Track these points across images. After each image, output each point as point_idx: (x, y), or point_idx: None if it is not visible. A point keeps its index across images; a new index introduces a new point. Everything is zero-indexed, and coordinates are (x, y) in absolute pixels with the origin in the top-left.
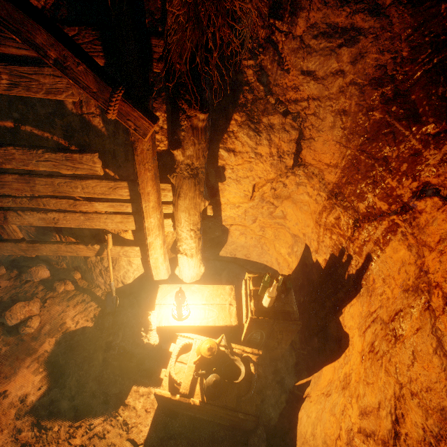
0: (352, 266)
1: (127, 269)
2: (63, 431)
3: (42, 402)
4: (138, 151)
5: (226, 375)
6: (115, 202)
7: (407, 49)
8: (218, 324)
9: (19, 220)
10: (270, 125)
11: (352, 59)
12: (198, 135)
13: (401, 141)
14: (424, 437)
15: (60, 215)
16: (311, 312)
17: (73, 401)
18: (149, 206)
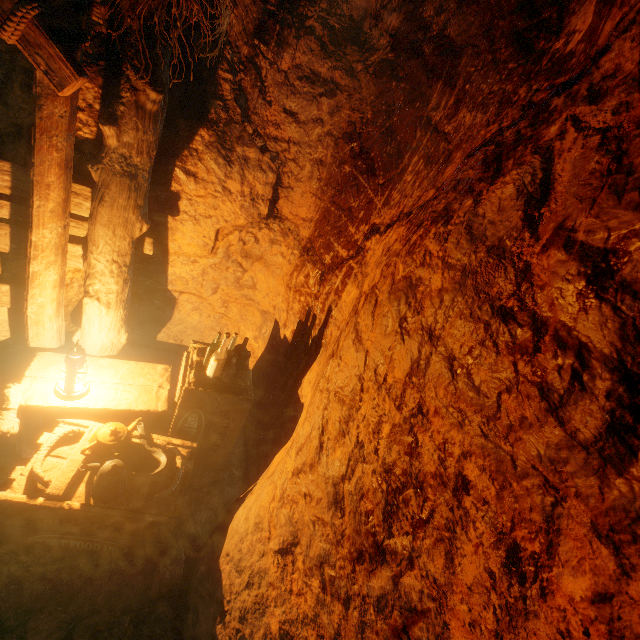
0: (316, 327)
1: None
2: None
3: None
4: (44, 112)
5: (136, 468)
6: None
7: (371, 113)
8: (136, 408)
9: None
10: (245, 158)
11: (330, 111)
12: (144, 118)
13: (362, 192)
14: (340, 429)
15: None
16: (271, 402)
17: None
18: (45, 207)
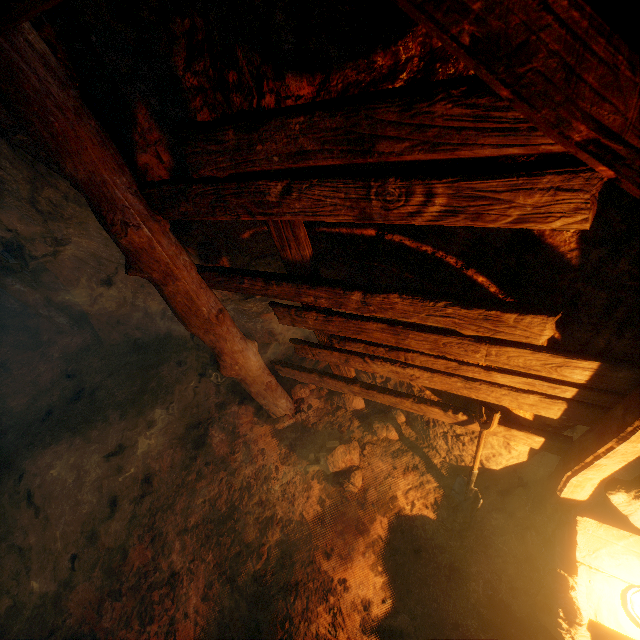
0: None
1: (497, 451)
2: None
3: (388, 624)
4: None
5: None
6: (540, 381)
7: None
8: None
9: (363, 366)
10: None
11: None
12: None
13: None
14: None
15: (423, 374)
16: None
17: None
18: None
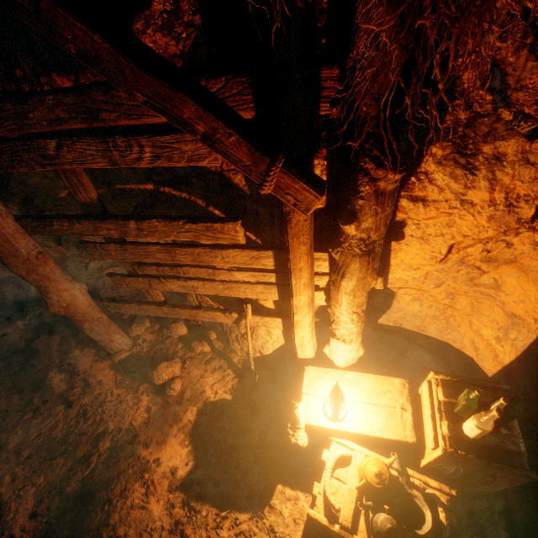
0: None
1: (266, 339)
2: (210, 518)
3: (190, 480)
4: (292, 222)
5: (402, 516)
6: (257, 272)
7: None
8: (387, 436)
9: (162, 286)
10: (497, 156)
11: None
12: (383, 201)
13: None
14: None
15: (199, 283)
16: None
17: (218, 487)
18: (299, 283)
